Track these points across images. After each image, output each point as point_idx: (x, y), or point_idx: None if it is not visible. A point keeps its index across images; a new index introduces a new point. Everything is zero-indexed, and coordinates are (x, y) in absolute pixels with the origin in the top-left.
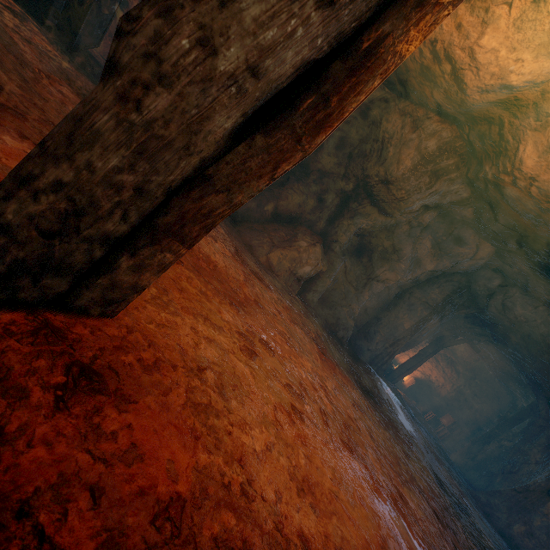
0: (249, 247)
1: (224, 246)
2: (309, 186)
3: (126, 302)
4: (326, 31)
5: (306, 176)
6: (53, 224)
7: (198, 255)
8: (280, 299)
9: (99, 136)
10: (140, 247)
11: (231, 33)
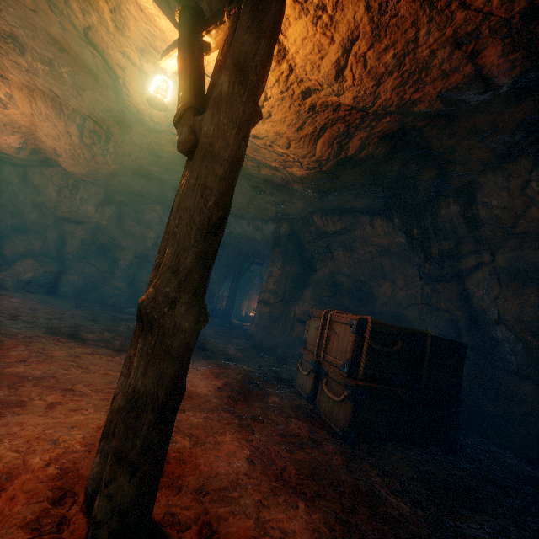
0: None
1: None
2: (29, 235)
3: None
4: None
5: (25, 231)
6: None
7: None
8: None
9: None
10: None
11: None
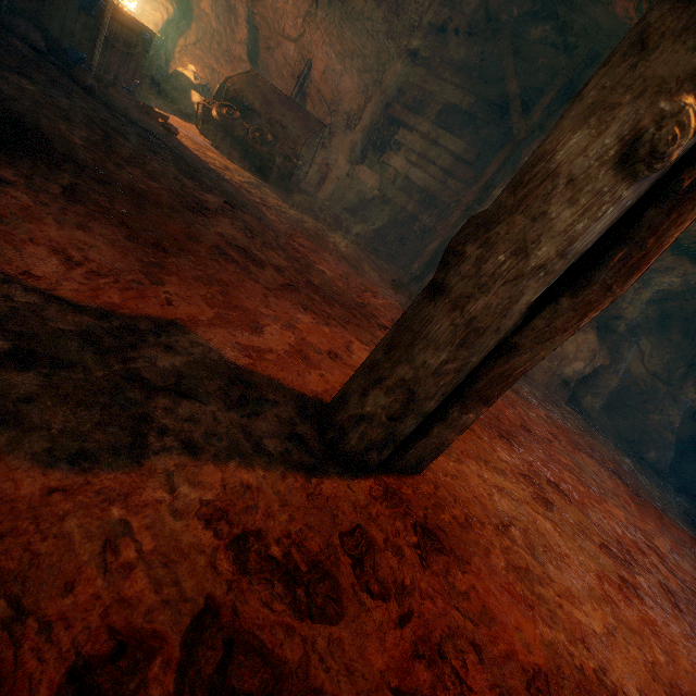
0: None
1: None
2: None
3: (432, 460)
4: (637, 193)
5: None
6: (397, 411)
7: None
8: (549, 416)
9: (431, 341)
10: (450, 414)
11: (542, 238)
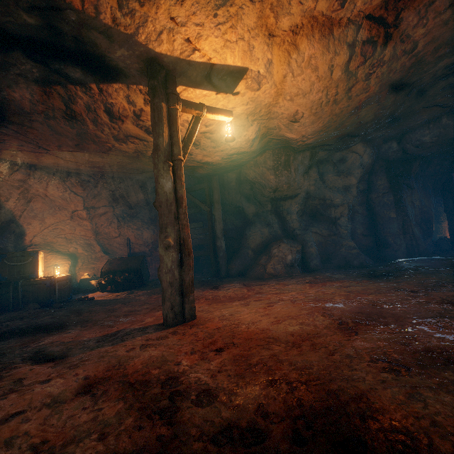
0: (256, 278)
1: (234, 288)
2: (256, 226)
3: (194, 314)
4: (176, 248)
5: (251, 224)
6: (171, 307)
7: (220, 298)
8: (277, 283)
9: (166, 290)
10: (185, 300)
11: (167, 264)
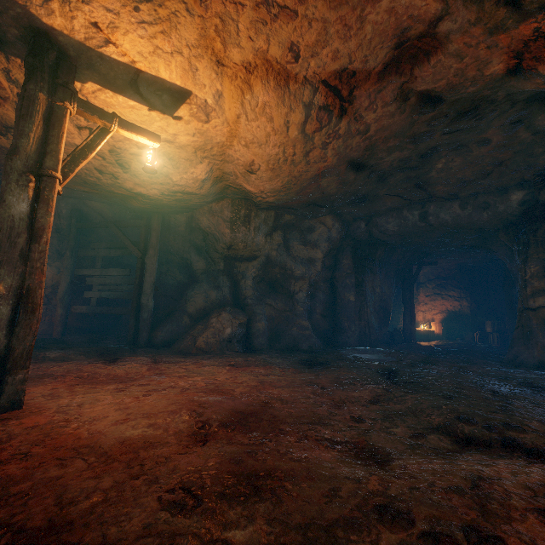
0: (181, 352)
1: (136, 364)
2: (202, 286)
3: (20, 400)
4: (10, 300)
5: (197, 283)
6: None
7: (99, 377)
8: (197, 362)
9: None
10: (7, 379)
11: None
